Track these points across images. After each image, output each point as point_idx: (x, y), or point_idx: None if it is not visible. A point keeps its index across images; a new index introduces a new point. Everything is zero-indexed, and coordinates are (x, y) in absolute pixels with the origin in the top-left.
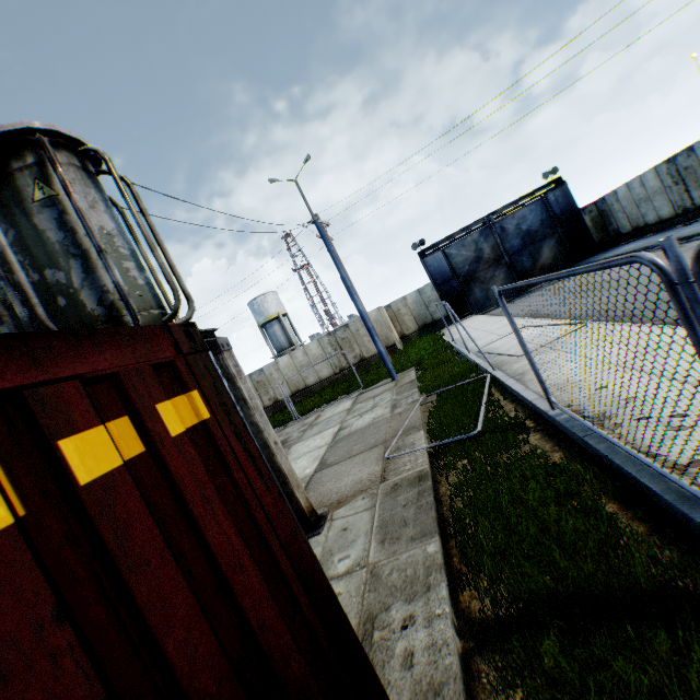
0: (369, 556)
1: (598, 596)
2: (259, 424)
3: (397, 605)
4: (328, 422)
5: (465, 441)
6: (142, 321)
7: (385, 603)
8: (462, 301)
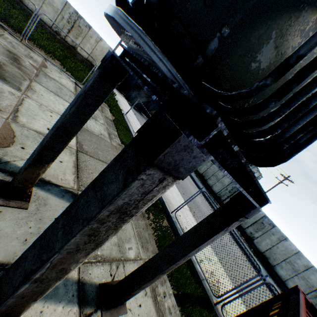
0: (141, 253)
1: (192, 294)
2: None
3: (159, 285)
4: (62, 90)
5: None
6: None
7: (155, 283)
8: (128, 89)
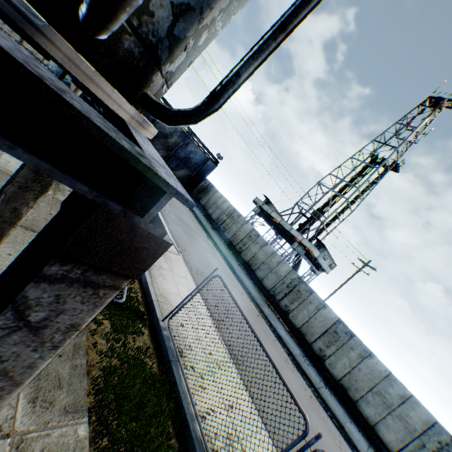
0: (17, 418)
1: None
2: (24, 219)
3: None
4: None
5: (112, 301)
6: (154, 94)
7: None
8: None
